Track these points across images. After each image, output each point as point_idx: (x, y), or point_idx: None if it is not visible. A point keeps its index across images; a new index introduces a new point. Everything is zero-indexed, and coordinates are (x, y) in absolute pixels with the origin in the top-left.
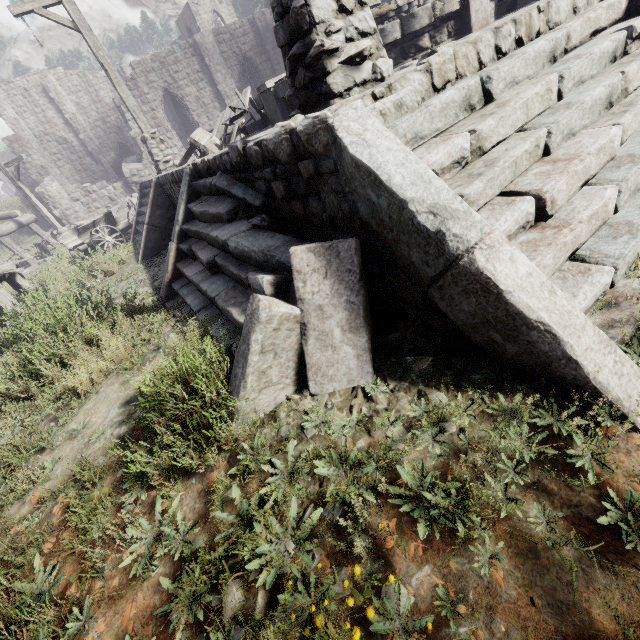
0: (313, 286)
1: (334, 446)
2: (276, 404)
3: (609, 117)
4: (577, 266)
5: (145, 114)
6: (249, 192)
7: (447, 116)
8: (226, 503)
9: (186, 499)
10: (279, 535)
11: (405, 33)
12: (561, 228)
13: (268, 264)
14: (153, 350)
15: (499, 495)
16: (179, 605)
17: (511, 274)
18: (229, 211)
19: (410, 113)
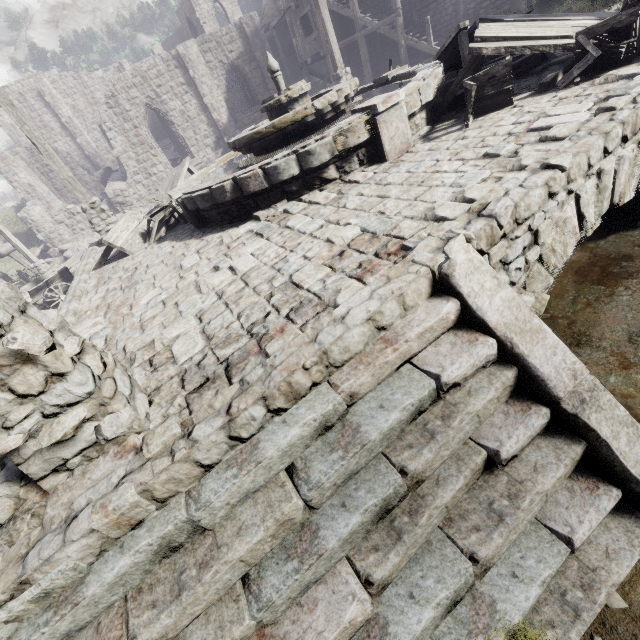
0: None
1: None
2: None
3: (381, 535)
4: None
5: (127, 132)
6: None
7: (128, 582)
8: None
9: None
10: None
11: (304, 168)
12: None
13: None
14: None
15: None
16: None
17: None
18: None
19: (45, 623)
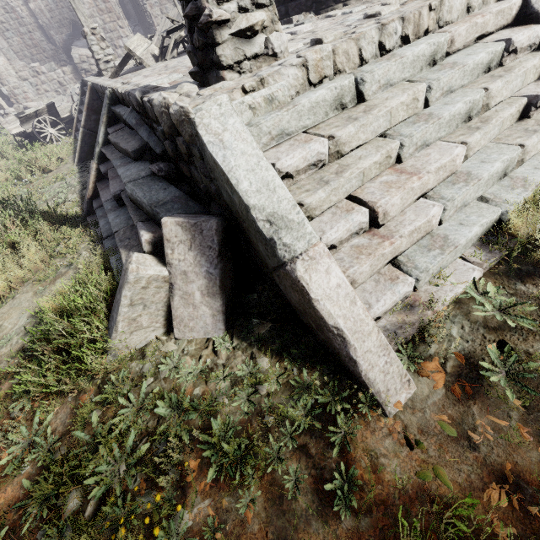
0: (180, 254)
1: (178, 389)
2: (147, 341)
3: (464, 131)
4: (391, 272)
5: None
6: (152, 137)
7: (316, 114)
8: (89, 422)
9: (61, 413)
10: (117, 458)
11: None
12: (385, 239)
13: (155, 218)
14: (66, 265)
15: (271, 456)
16: (32, 503)
17: (323, 284)
18: (136, 150)
19: (277, 111)
